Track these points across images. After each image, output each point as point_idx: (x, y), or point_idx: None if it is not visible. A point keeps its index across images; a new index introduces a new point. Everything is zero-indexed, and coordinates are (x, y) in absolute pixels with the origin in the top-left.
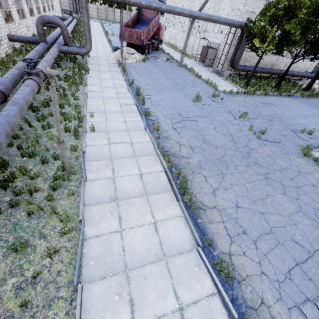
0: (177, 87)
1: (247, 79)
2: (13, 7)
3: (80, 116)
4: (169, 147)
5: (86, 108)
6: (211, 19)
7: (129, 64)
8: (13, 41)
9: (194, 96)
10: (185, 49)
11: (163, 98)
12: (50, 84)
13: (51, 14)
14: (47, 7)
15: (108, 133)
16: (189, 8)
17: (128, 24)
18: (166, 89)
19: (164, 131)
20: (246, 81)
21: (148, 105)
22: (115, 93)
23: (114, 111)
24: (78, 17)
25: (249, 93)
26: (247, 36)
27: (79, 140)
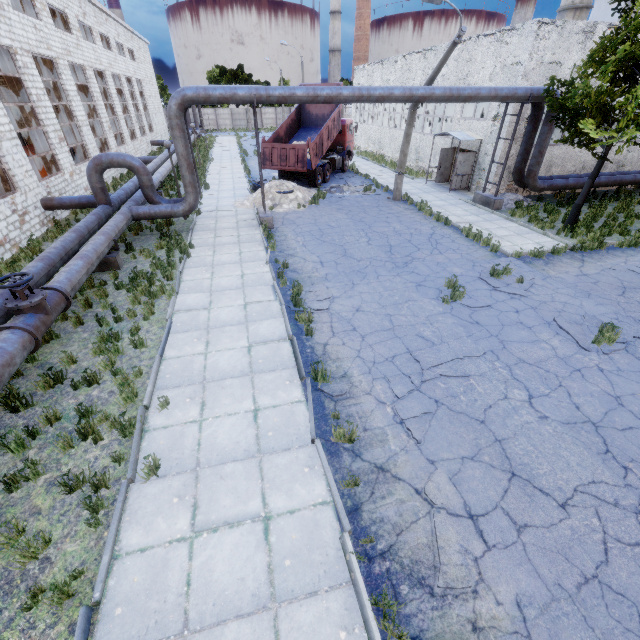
0: (394, 260)
1: (573, 213)
2: (61, 147)
3: (127, 420)
4: (394, 524)
5: (157, 373)
6: (458, 95)
7: (282, 216)
8: (53, 208)
9: (443, 284)
10: (404, 165)
11: (361, 304)
12: (91, 306)
13: (146, 139)
14: (138, 130)
15: (199, 476)
16: (402, 82)
17: (278, 136)
18: (369, 273)
19: (372, 438)
20: (569, 218)
21: (324, 334)
22: (241, 306)
23: (229, 372)
24: (170, 145)
25: (587, 249)
26: (557, 115)
27: (101, 526)
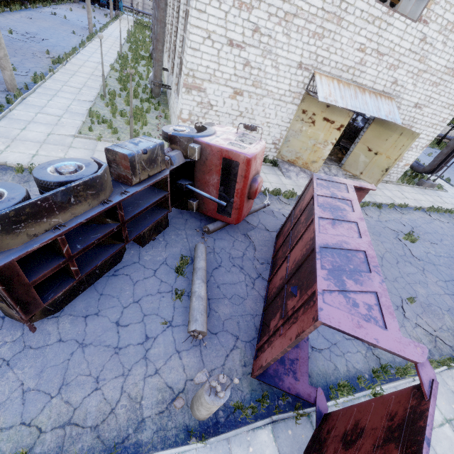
0: None
1: None
2: None
3: None
4: None
5: None
6: None
7: None
8: None
9: None
10: None
11: None
12: None
13: None
14: None
15: None
16: None
17: None
18: None
19: None
20: None
21: None
22: None
23: None
24: None
25: None
26: None
27: None
